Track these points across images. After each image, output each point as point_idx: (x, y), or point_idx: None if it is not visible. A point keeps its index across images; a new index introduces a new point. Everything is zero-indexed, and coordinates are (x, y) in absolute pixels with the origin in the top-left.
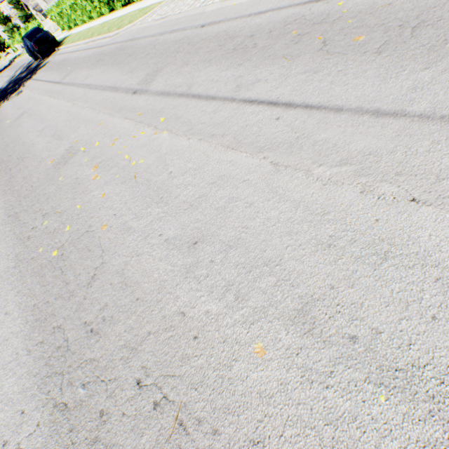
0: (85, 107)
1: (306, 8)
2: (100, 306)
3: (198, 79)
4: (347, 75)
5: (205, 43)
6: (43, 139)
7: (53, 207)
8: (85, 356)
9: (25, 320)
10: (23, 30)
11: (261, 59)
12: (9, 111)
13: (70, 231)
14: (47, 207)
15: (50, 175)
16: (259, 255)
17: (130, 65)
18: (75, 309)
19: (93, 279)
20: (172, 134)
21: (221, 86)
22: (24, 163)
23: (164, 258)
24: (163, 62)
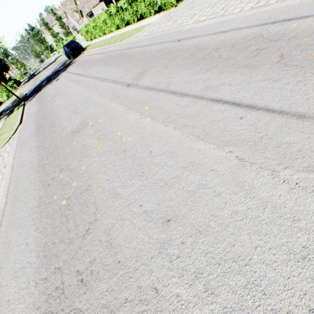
0: (95, 93)
1: (263, 28)
2: (90, 259)
3: (175, 79)
4: (307, 85)
5: (180, 52)
6: (67, 112)
7: (67, 164)
8: (74, 304)
9: (38, 254)
10: (64, 41)
11: (225, 67)
12: (50, 91)
13: (76, 186)
14: (63, 163)
15: (68, 139)
16: (228, 248)
17: (127, 66)
18: (72, 255)
19: (87, 232)
20: (153, 120)
21: (192, 86)
22: (53, 128)
23: (142, 228)
24: (149, 65)
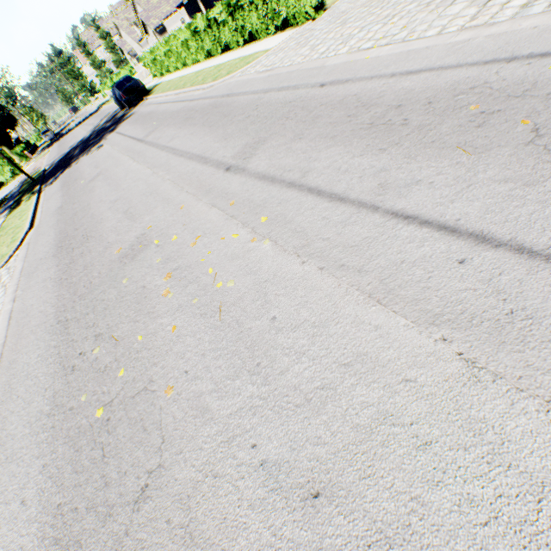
0: (166, 179)
1: (490, 69)
2: None
3: (317, 163)
4: None
5: (327, 109)
6: (114, 214)
7: (109, 326)
8: None
9: (42, 530)
10: (115, 76)
11: (418, 146)
12: (86, 169)
13: (124, 379)
14: (102, 323)
15: (113, 270)
16: None
17: (225, 129)
18: (110, 548)
19: (143, 494)
20: (278, 247)
21: (353, 181)
22: (88, 244)
23: (258, 505)
24: (267, 130)
